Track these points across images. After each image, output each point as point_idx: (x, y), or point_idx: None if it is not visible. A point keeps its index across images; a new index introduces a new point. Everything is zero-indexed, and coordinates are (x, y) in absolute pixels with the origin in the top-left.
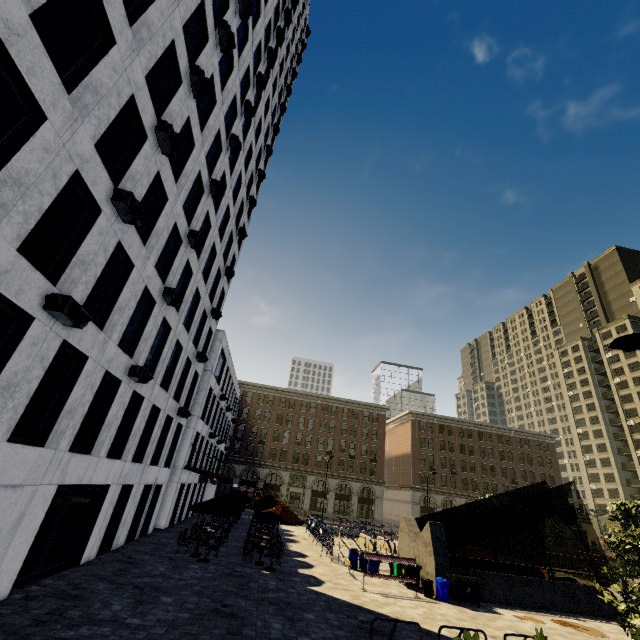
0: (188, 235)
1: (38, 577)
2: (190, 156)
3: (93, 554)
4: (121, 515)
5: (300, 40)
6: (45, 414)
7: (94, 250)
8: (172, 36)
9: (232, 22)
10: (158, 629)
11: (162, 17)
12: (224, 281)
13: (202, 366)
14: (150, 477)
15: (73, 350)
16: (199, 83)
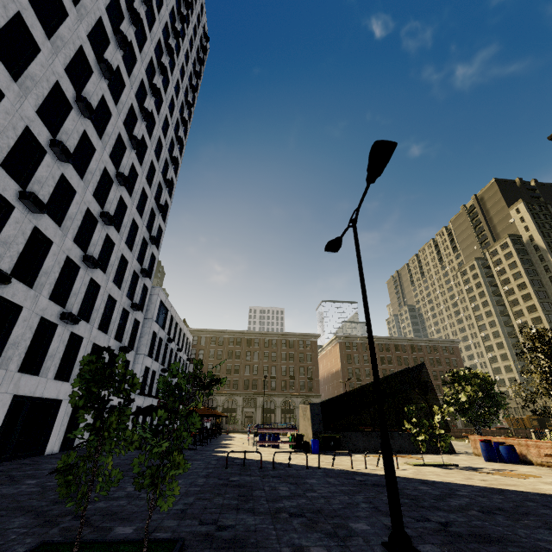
0: (100, 216)
1: (10, 459)
2: (92, 158)
3: (56, 449)
4: (78, 424)
5: (201, 45)
6: None
7: (14, 234)
8: (56, 78)
9: (116, 53)
10: None
11: (43, 68)
12: (152, 248)
13: (142, 315)
14: None
15: (10, 303)
16: (84, 107)
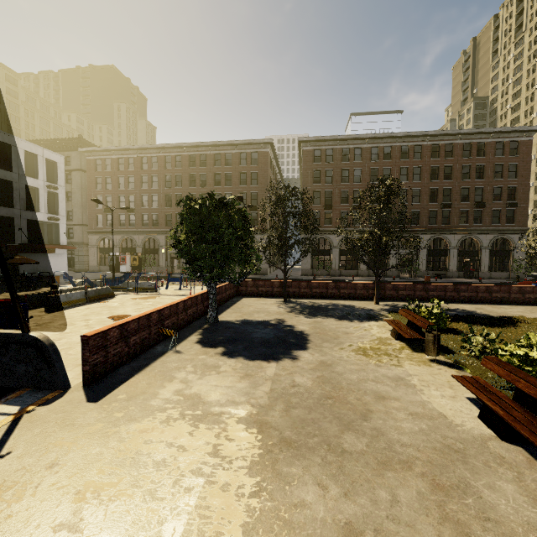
0: None
1: None
2: None
3: None
4: None
5: None
6: None
7: None
8: None
9: None
10: None
11: None
12: None
13: None
14: None
15: None
16: None
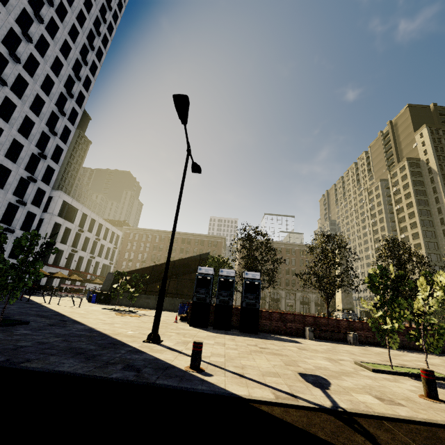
0: None
1: None
2: None
3: None
4: None
5: None
6: None
7: None
8: None
9: None
10: None
11: None
12: (49, 162)
13: (39, 210)
14: None
15: None
16: None
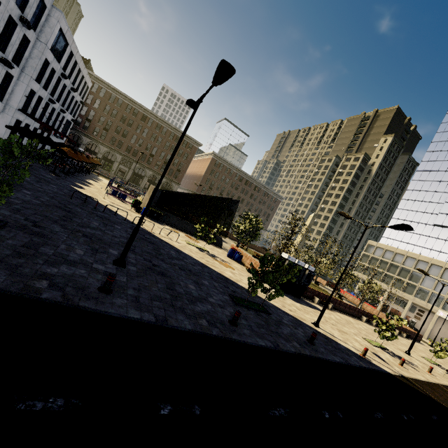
0: None
1: None
2: None
3: None
4: None
5: None
6: None
7: None
8: None
9: None
10: None
11: None
12: None
13: (34, 35)
14: None
15: None
16: None
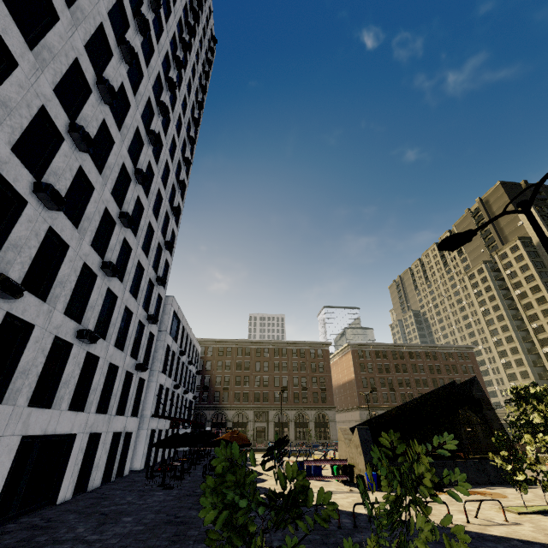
0: (119, 217)
1: (16, 517)
2: (111, 151)
3: (69, 495)
4: (93, 460)
5: (209, 47)
6: (0, 376)
7: (25, 235)
8: (75, 55)
9: (135, 38)
10: (112, 540)
11: (62, 40)
12: (166, 254)
13: (156, 327)
14: (118, 426)
15: (20, 321)
16: (106, 90)
